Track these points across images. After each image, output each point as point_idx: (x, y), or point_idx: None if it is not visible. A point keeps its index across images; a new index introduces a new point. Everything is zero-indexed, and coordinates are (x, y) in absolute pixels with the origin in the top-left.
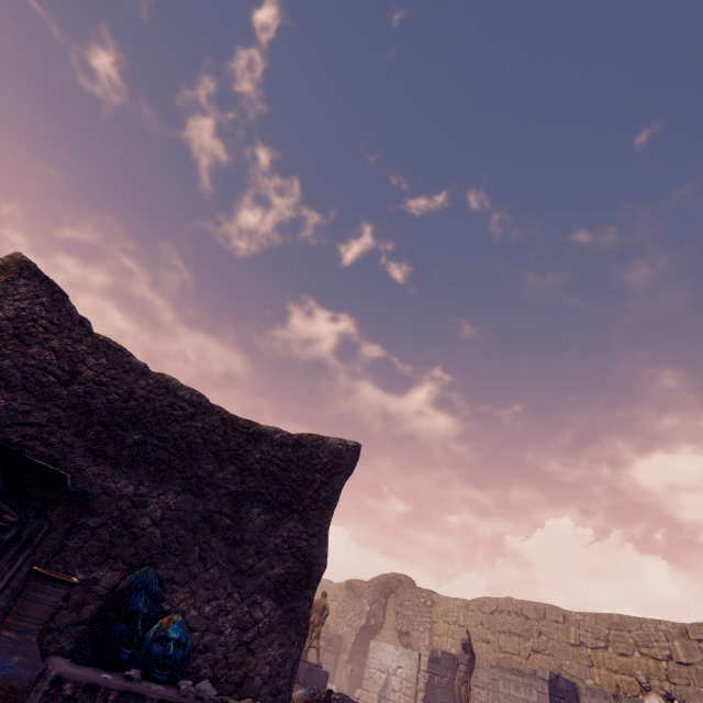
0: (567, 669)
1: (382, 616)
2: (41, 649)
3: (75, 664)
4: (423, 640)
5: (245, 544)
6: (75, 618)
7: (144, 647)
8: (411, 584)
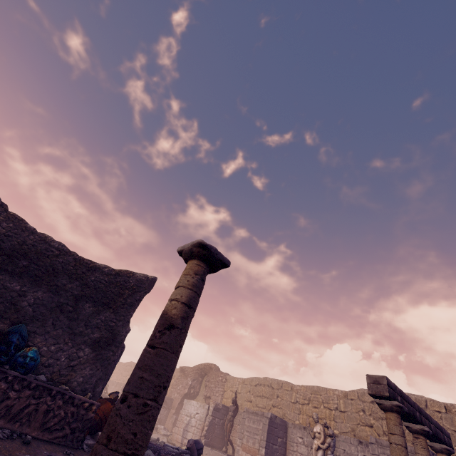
0: (287, 415)
1: (198, 388)
2: None
3: None
4: (217, 401)
5: (79, 320)
6: None
7: (14, 358)
8: (217, 370)
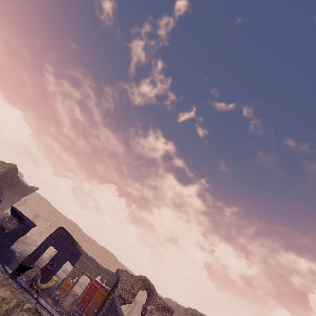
0: (41, 212)
1: None
2: None
3: None
4: None
5: (13, 197)
6: None
7: None
8: (22, 177)
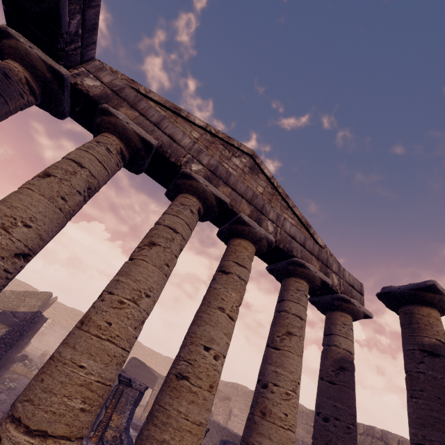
0: None
1: None
2: None
3: None
4: None
5: None
6: None
7: None
8: None
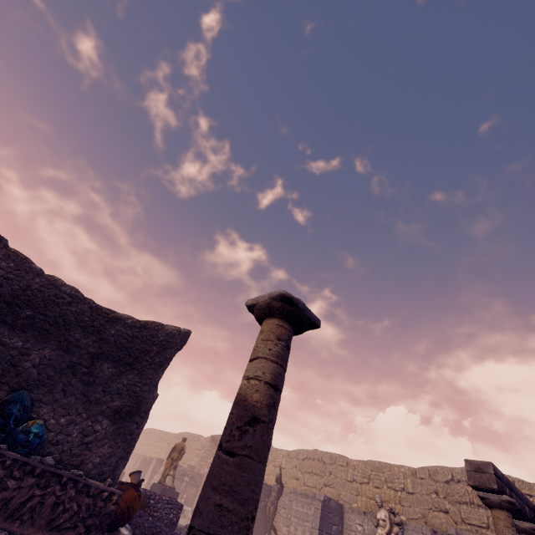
0: (343, 497)
1: None
2: None
3: None
4: None
5: (96, 385)
6: None
7: (14, 435)
8: None
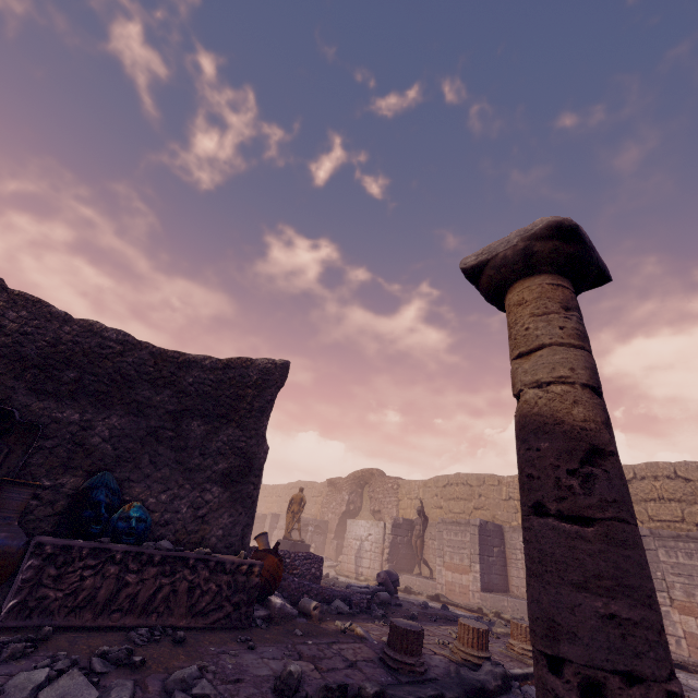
0: (499, 517)
1: (360, 502)
2: (28, 533)
3: (56, 538)
4: (391, 514)
5: (190, 449)
6: (51, 512)
7: (112, 524)
8: (381, 475)
